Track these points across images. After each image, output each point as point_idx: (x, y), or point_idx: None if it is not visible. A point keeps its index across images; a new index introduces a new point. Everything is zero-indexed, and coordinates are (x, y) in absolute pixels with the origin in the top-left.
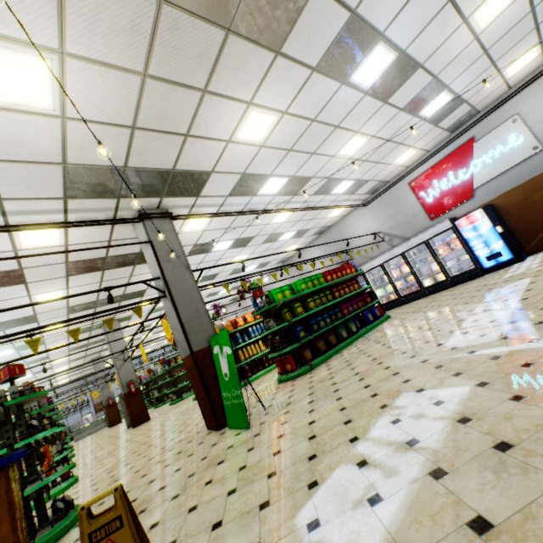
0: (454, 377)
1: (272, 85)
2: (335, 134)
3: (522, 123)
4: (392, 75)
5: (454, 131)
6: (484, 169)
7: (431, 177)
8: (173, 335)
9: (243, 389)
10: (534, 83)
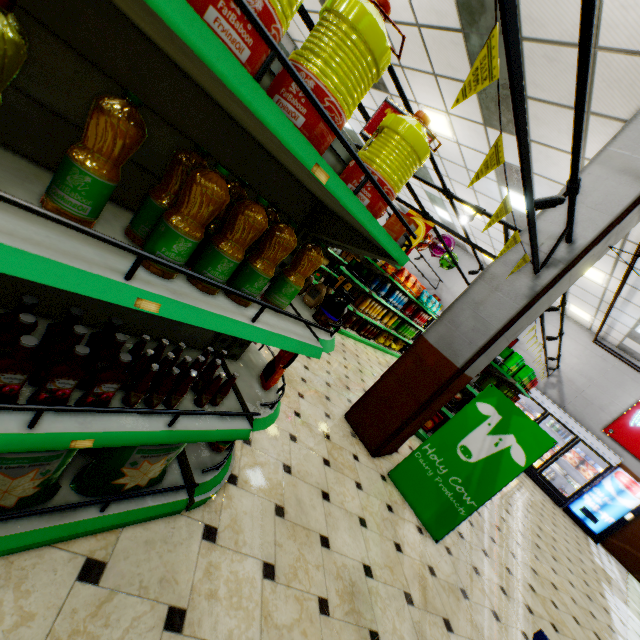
0: None
1: None
2: None
3: None
4: None
5: None
6: None
7: None
8: (454, 303)
9: (337, 339)
10: None
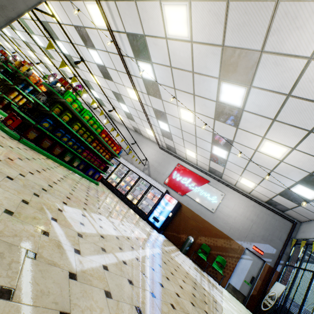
0: (0, 210)
1: (206, 13)
2: (190, 97)
3: (222, 198)
4: (229, 112)
5: (210, 172)
6: (197, 193)
7: (185, 172)
8: None
9: None
10: (239, 194)
